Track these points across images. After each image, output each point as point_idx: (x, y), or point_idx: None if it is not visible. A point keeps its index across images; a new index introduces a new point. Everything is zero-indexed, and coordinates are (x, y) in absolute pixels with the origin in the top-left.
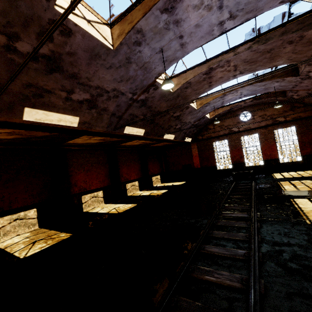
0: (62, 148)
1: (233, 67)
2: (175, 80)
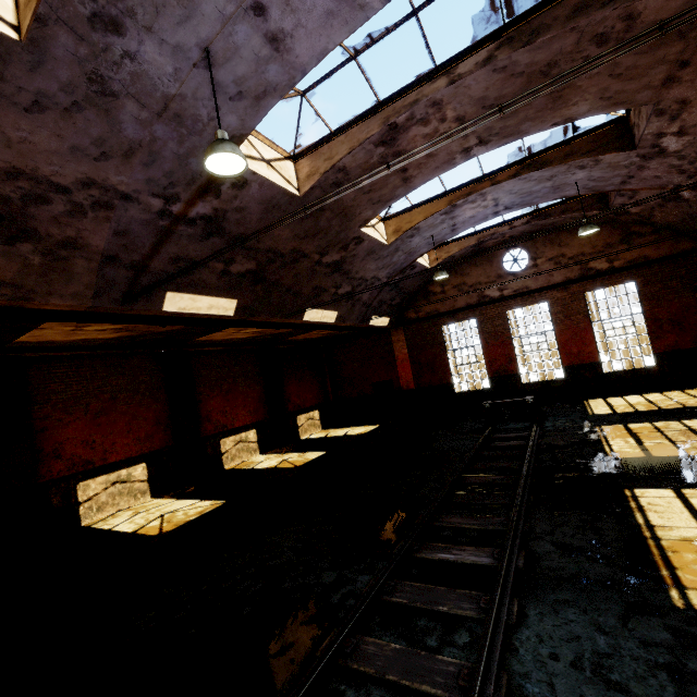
0: (10, 358)
1: (455, 122)
2: (305, 163)
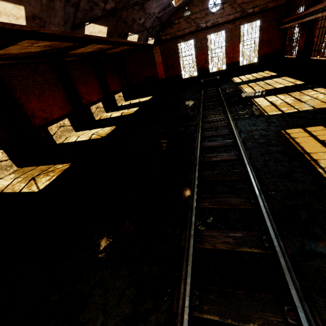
0: None
1: None
2: None
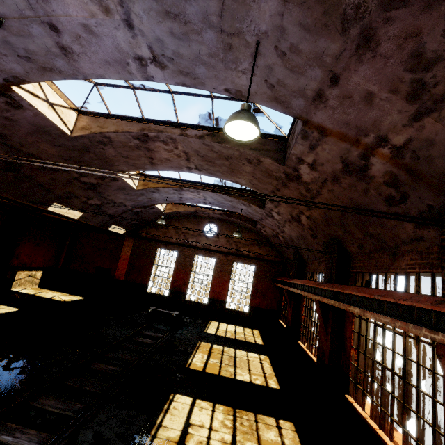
0: None
1: (183, 153)
2: (85, 119)
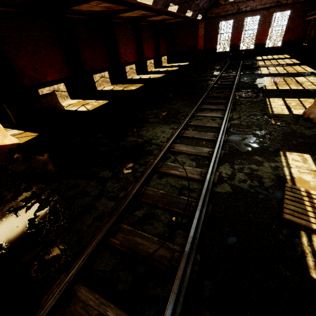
0: (111, 21)
1: None
2: None
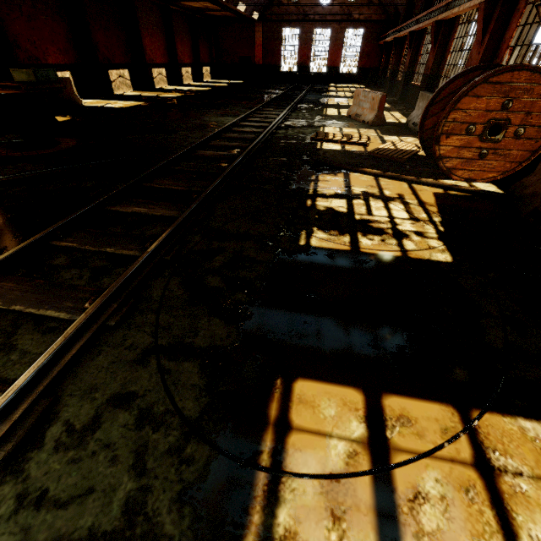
0: None
1: None
2: None
